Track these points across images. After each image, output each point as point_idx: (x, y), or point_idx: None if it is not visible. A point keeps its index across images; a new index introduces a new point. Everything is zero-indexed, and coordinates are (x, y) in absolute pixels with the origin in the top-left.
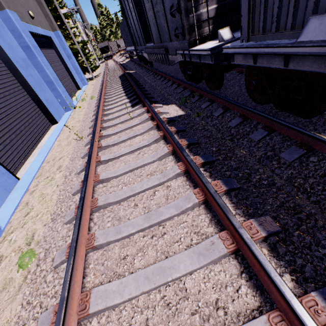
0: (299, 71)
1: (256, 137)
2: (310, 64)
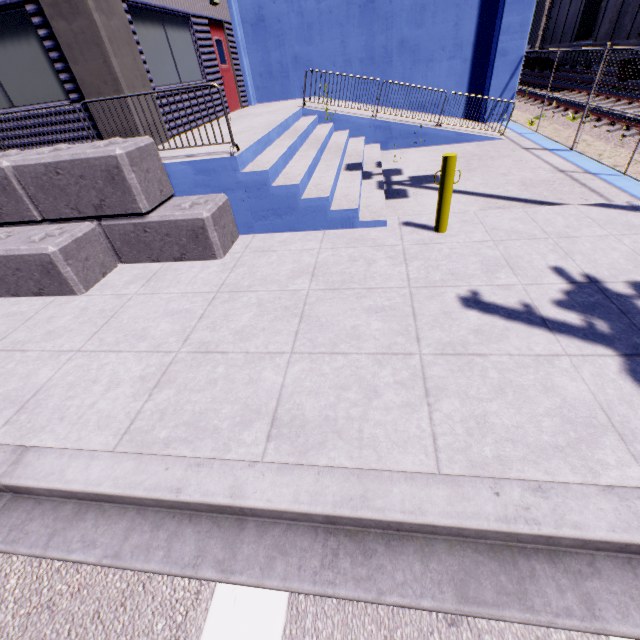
0: None
1: None
2: None
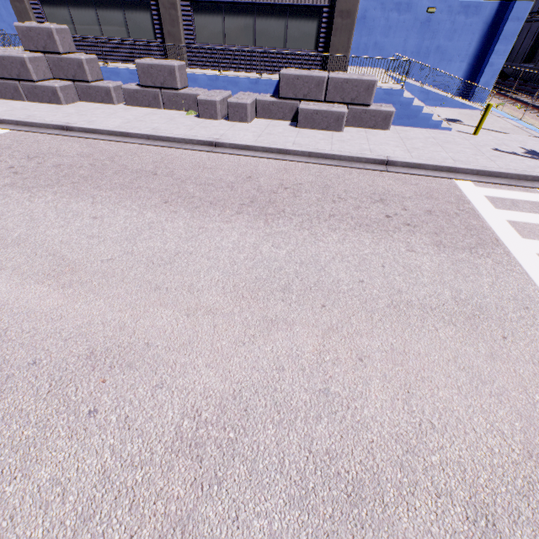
0: None
1: None
2: None
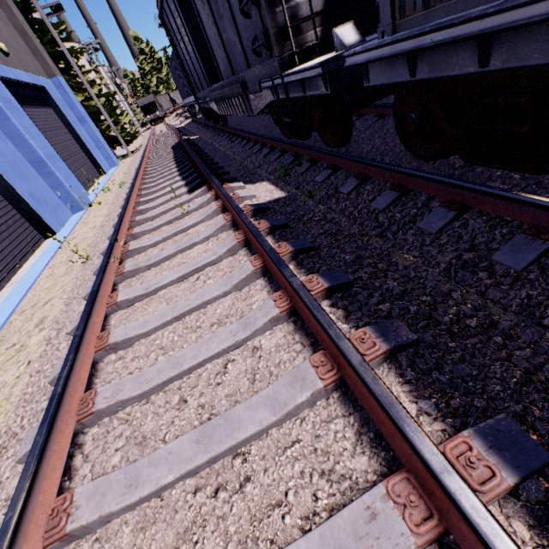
0: (515, 71)
1: (433, 225)
2: (545, 48)
